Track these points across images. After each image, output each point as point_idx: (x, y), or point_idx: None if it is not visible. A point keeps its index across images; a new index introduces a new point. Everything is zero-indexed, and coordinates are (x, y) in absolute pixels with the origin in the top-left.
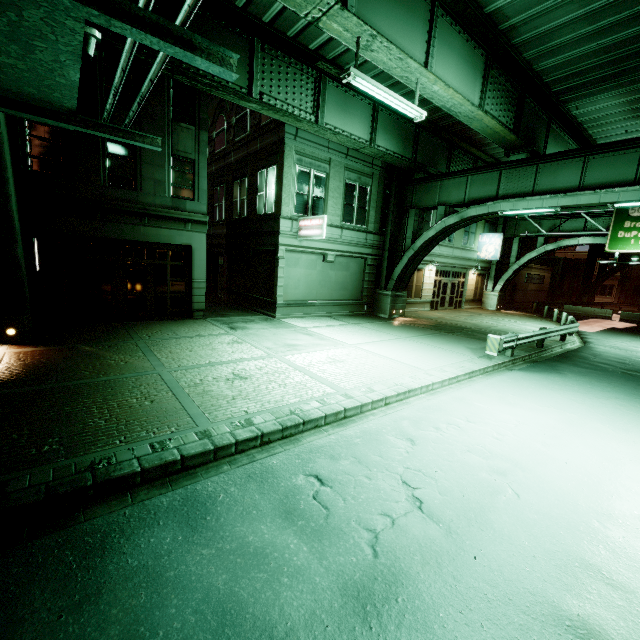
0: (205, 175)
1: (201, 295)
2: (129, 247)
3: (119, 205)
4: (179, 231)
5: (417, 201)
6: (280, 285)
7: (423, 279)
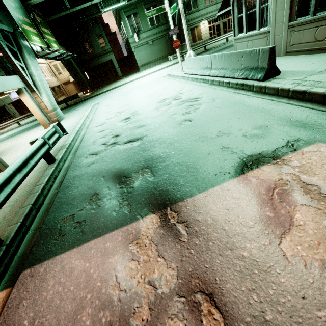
0: (105, 37)
1: (119, 72)
2: (101, 66)
3: (93, 57)
4: (107, 56)
5: (174, 1)
6: (137, 60)
7: (201, 30)
